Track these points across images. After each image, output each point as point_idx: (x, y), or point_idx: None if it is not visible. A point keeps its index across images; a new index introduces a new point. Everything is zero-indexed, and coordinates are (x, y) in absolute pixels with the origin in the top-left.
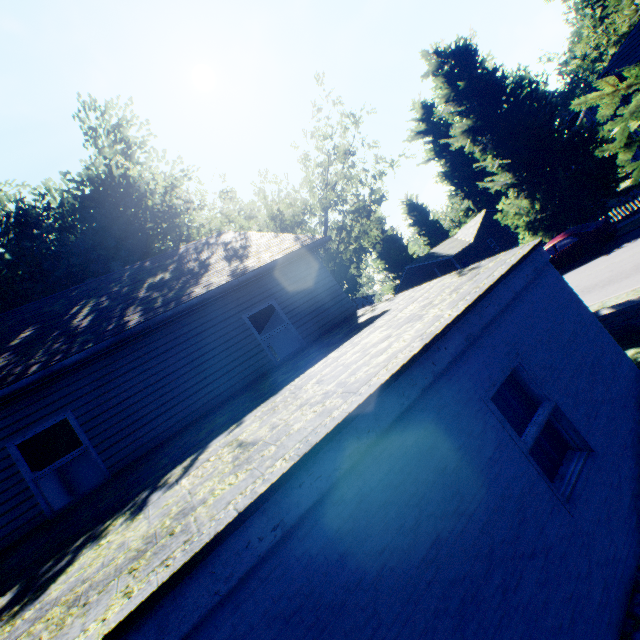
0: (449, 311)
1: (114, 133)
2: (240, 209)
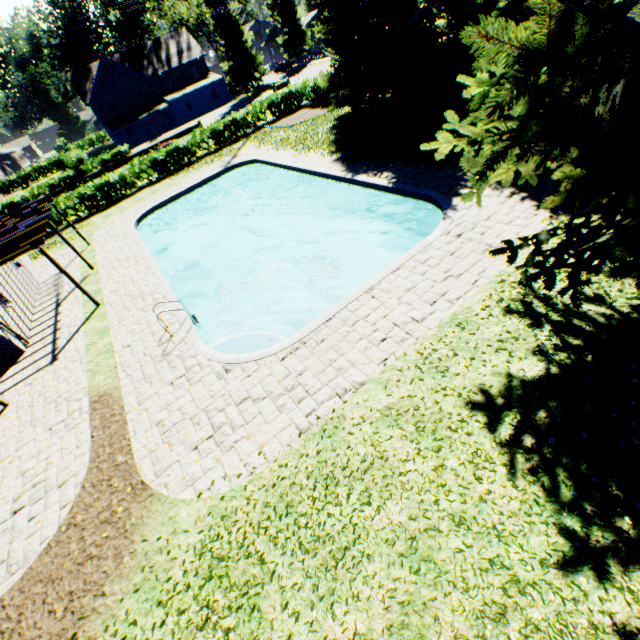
0: (210, 83)
1: None
2: None
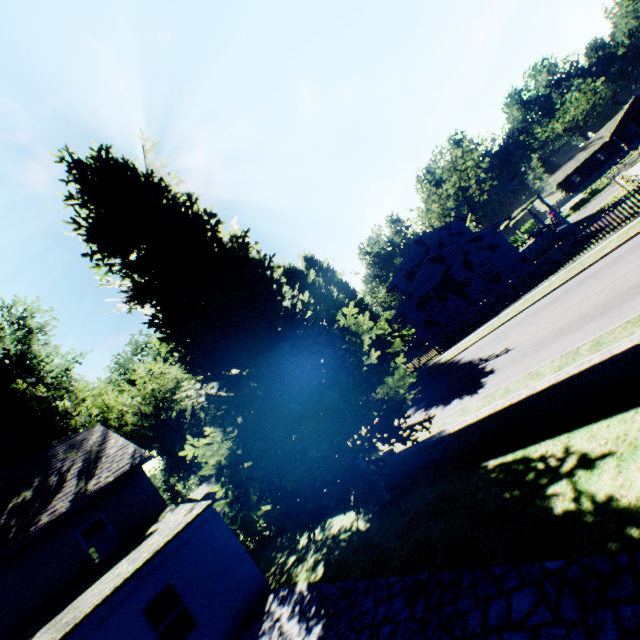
0: (139, 563)
1: (18, 323)
2: (148, 341)
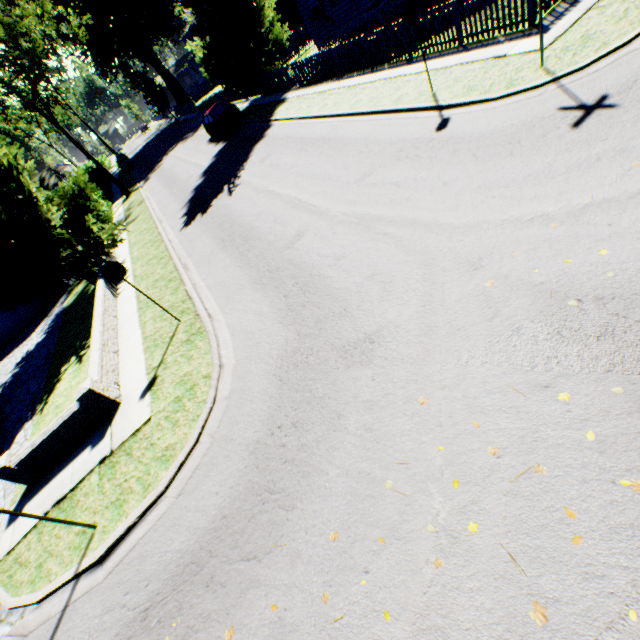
0: None
1: None
2: None
